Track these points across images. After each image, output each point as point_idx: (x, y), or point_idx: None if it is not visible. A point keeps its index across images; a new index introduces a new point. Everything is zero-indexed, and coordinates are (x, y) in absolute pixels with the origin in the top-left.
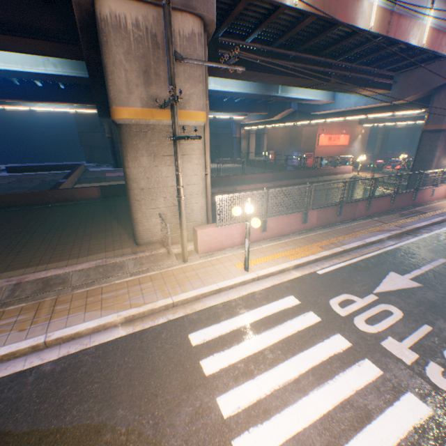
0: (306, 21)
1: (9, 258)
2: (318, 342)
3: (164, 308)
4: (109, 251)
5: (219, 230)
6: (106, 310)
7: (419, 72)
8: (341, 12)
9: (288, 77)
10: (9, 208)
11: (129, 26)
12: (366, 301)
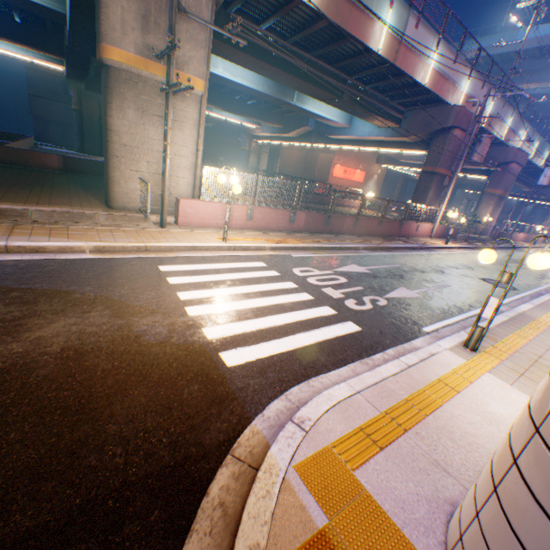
0: (321, 24)
1: None
2: (272, 283)
3: (137, 250)
4: (76, 207)
5: (203, 205)
6: (74, 240)
7: (425, 113)
8: (353, 26)
9: (301, 80)
10: None
11: None
12: (324, 273)
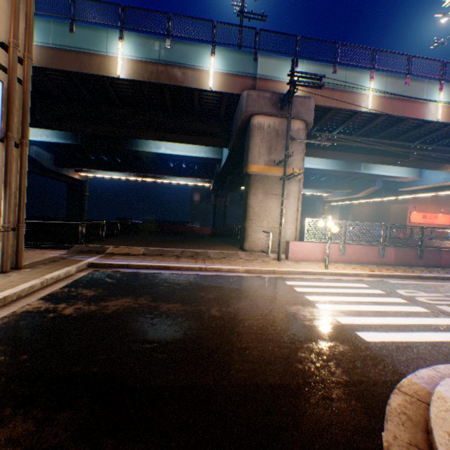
0: (379, 119)
1: (171, 245)
2: (379, 297)
3: (267, 272)
4: (227, 250)
5: (305, 245)
6: (233, 265)
7: None
8: (408, 111)
9: (367, 155)
10: (156, 232)
11: (265, 127)
12: (431, 295)
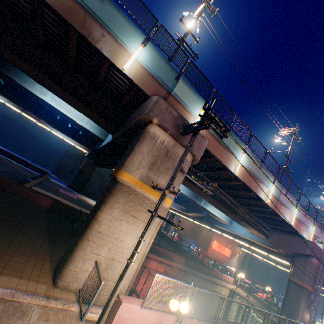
0: (237, 182)
1: None
2: None
3: None
4: (24, 279)
5: (140, 309)
6: None
7: (286, 237)
8: (255, 187)
9: (215, 200)
10: None
11: (158, 140)
12: None
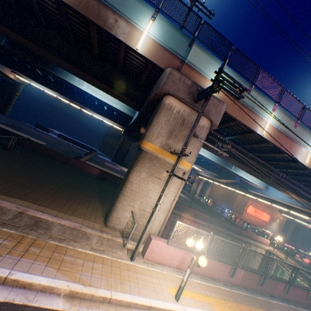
0: (266, 144)
1: (27, 190)
2: None
3: (101, 299)
4: (86, 219)
5: (167, 246)
6: (61, 273)
7: None
8: (288, 148)
9: (243, 164)
10: (47, 156)
11: (174, 111)
12: None
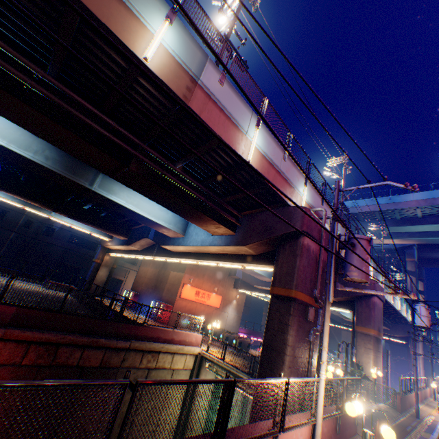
0: None
1: None
2: None
3: None
4: None
5: None
6: None
7: (263, 216)
8: None
9: (22, 100)
10: None
11: None
12: None
